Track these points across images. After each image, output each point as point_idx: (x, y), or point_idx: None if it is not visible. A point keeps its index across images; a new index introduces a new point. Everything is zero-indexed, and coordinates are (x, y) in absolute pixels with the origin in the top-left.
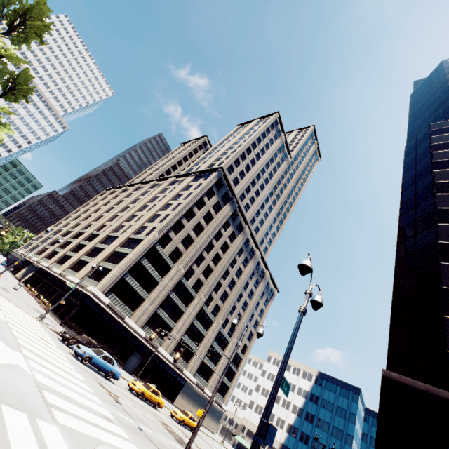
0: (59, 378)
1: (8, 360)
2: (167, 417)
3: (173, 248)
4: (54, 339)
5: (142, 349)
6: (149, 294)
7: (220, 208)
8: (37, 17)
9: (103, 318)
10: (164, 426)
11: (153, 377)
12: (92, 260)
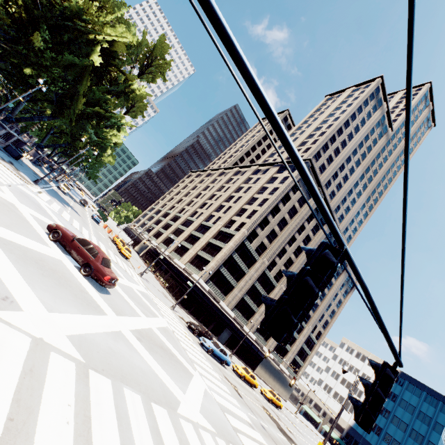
0: (217, 388)
1: (202, 387)
2: (260, 395)
3: (259, 243)
4: (186, 330)
5: (231, 327)
6: (238, 282)
7: (305, 201)
8: (159, 54)
9: (204, 301)
10: (266, 412)
11: (239, 349)
12: (192, 248)
